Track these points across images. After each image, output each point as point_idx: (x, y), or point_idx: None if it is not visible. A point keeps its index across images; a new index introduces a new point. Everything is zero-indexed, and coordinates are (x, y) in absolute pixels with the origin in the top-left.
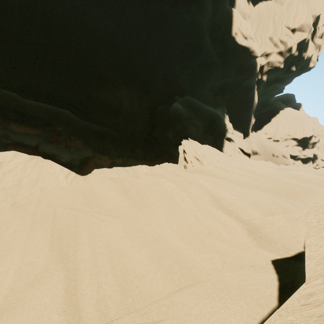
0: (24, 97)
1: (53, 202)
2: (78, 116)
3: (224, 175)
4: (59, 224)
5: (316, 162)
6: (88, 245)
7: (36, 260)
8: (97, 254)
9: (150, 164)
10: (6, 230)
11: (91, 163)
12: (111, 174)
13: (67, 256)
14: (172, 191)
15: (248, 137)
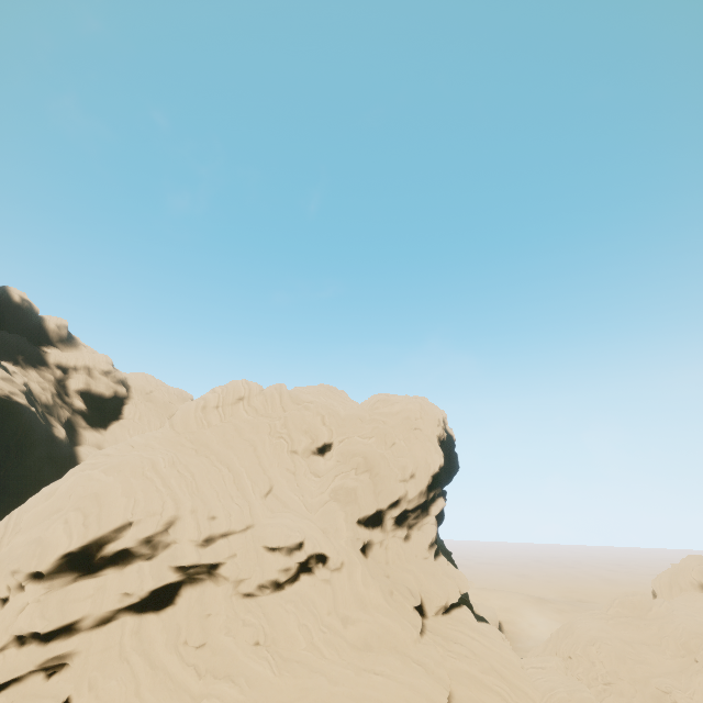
0: None
1: None
2: None
3: None
4: None
5: None
6: None
7: None
8: None
9: None
10: None
11: None
12: None
13: None
14: None
15: None
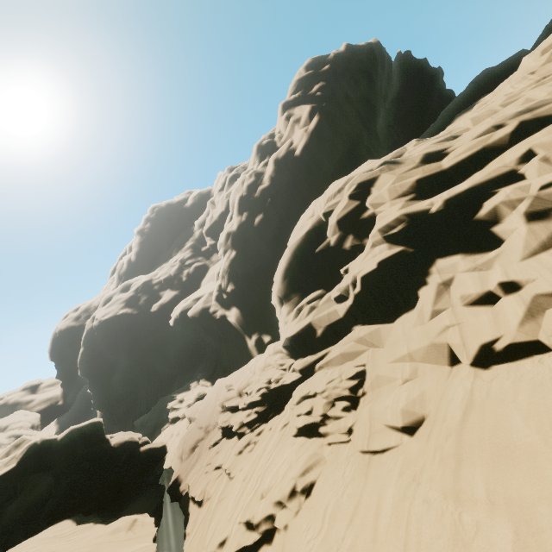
0: None
1: None
2: None
3: None
4: None
5: (500, 217)
6: None
7: None
8: None
9: None
10: None
11: None
12: None
13: None
14: None
15: None
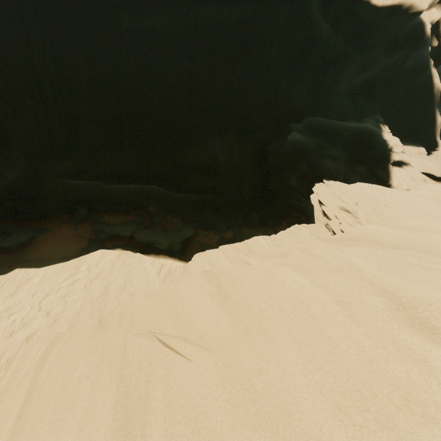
0: (109, 184)
1: (135, 319)
2: (168, 188)
3: (407, 239)
4: (128, 366)
5: None
6: (163, 415)
7: (95, 437)
8: (176, 438)
9: (272, 230)
10: (73, 373)
11: (195, 244)
12: (217, 257)
13: (133, 435)
14: (301, 291)
15: (436, 150)
